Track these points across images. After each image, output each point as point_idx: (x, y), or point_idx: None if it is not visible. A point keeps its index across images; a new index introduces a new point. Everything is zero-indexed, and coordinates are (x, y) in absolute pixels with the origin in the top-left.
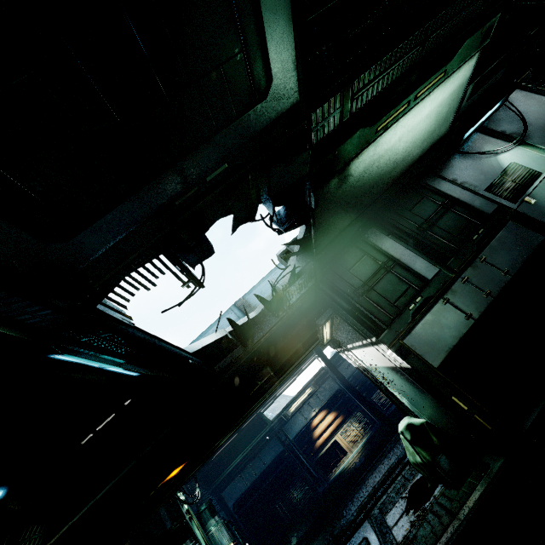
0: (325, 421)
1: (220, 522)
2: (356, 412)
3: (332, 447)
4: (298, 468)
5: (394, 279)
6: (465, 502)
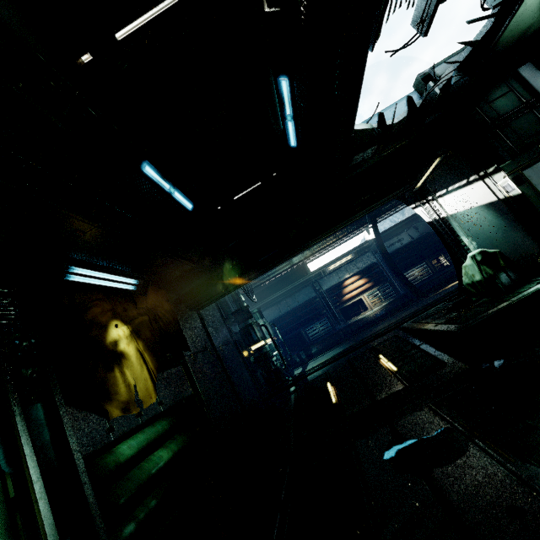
0: (356, 284)
1: (266, 322)
2: (385, 282)
3: (356, 303)
4: (324, 311)
5: (533, 119)
6: (517, 295)
